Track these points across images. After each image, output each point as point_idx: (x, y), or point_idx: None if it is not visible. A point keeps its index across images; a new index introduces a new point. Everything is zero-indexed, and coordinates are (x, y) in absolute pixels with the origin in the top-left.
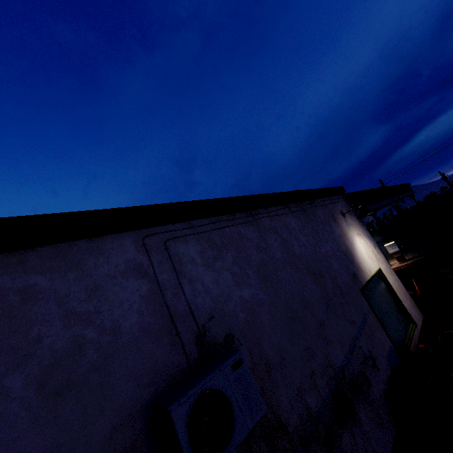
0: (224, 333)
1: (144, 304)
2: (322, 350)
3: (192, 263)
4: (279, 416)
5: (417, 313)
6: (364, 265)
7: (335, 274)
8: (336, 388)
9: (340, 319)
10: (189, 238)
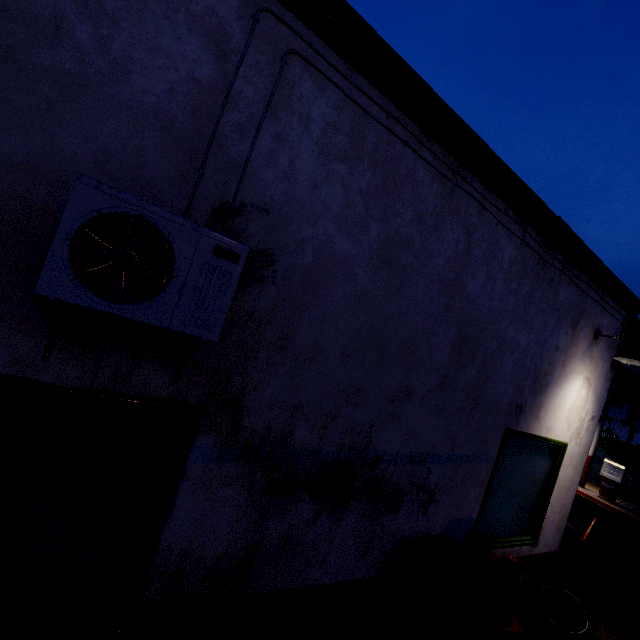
0: (263, 244)
1: (187, 86)
2: (375, 413)
3: (303, 123)
4: (245, 397)
5: (553, 538)
6: (550, 416)
7: (493, 374)
8: (348, 462)
9: (439, 419)
10: (331, 88)
